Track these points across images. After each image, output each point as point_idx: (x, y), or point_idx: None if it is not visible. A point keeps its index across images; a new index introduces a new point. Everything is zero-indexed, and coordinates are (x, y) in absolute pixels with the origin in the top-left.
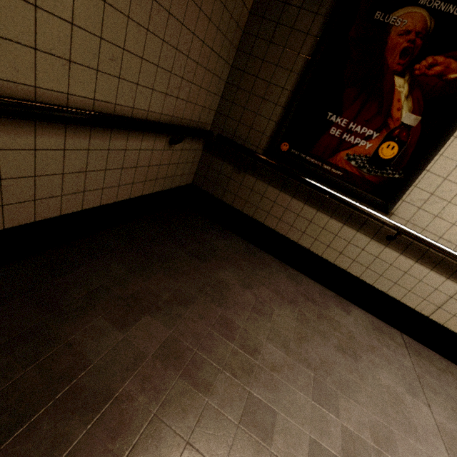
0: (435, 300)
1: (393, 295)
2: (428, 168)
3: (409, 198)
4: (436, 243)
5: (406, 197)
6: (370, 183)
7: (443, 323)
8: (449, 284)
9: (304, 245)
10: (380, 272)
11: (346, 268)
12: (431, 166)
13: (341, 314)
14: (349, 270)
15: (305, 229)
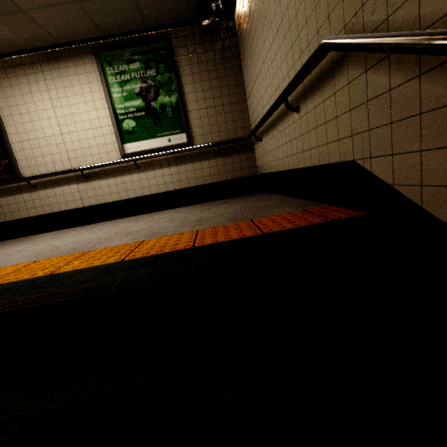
0: (77, 197)
1: (64, 209)
2: (14, 151)
3: (22, 166)
4: (41, 175)
5: (20, 166)
6: (2, 171)
7: (90, 204)
8: (72, 187)
9: (11, 220)
10: (49, 204)
11: (37, 214)
12: (14, 149)
13: (43, 235)
14: (38, 214)
15: (2, 212)
